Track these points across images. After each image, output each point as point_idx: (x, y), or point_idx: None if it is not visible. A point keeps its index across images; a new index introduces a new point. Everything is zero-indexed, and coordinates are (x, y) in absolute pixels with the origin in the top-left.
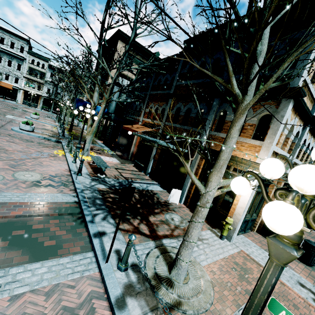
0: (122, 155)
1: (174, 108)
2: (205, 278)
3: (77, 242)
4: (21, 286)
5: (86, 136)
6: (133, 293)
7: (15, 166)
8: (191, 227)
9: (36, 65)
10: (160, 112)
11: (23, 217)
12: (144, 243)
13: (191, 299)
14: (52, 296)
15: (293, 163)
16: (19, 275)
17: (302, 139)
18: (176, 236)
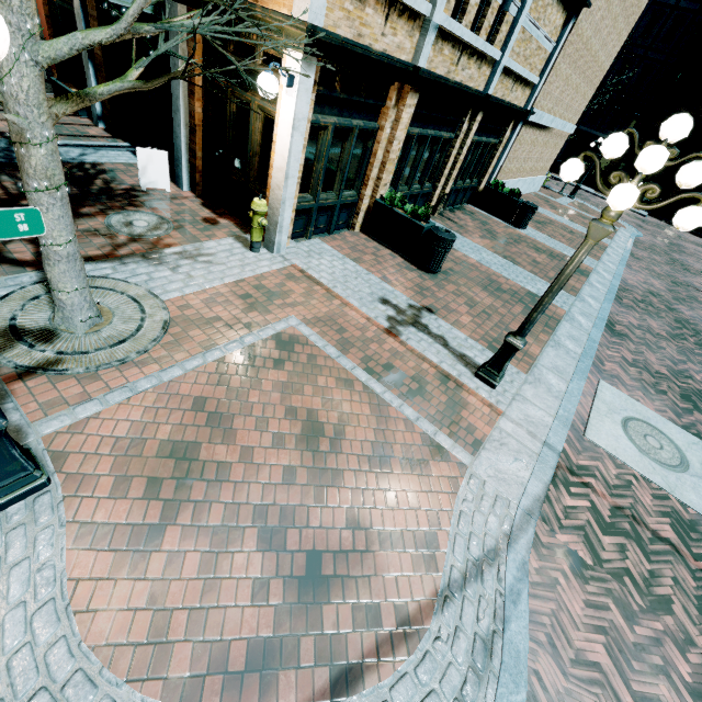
0: None
1: None
2: (157, 318)
3: None
4: None
5: None
6: None
7: None
8: None
9: None
10: None
11: None
12: (3, 278)
13: (94, 353)
14: None
15: (445, 36)
16: None
17: None
18: (120, 257)
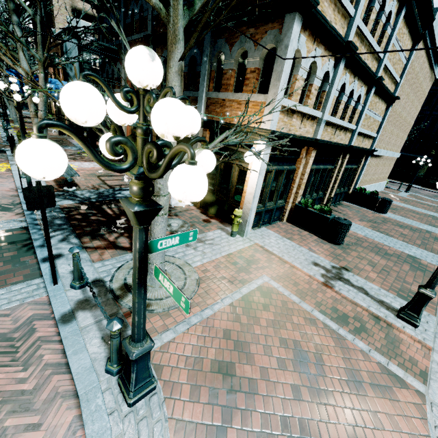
0: None
1: None
2: (193, 277)
3: (19, 272)
4: None
5: None
6: (87, 306)
7: None
8: (152, 223)
9: None
10: None
11: None
12: (118, 257)
13: (165, 299)
14: None
15: (328, 124)
16: None
17: (335, 84)
18: None
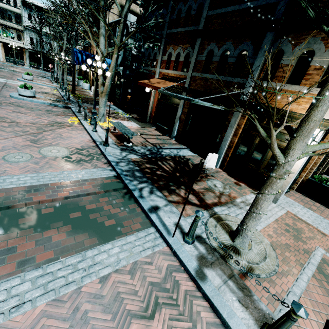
0: (138, 118)
1: (204, 52)
2: (265, 242)
3: (134, 219)
4: (103, 268)
5: (100, 98)
6: (207, 263)
7: (37, 141)
8: (262, 199)
9: (5, 2)
10: (183, 60)
11: (72, 198)
12: None
13: (260, 264)
14: (136, 274)
15: None
16: (97, 258)
17: None
18: (224, 203)
